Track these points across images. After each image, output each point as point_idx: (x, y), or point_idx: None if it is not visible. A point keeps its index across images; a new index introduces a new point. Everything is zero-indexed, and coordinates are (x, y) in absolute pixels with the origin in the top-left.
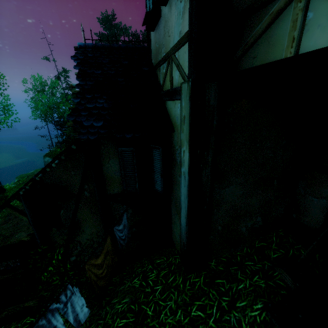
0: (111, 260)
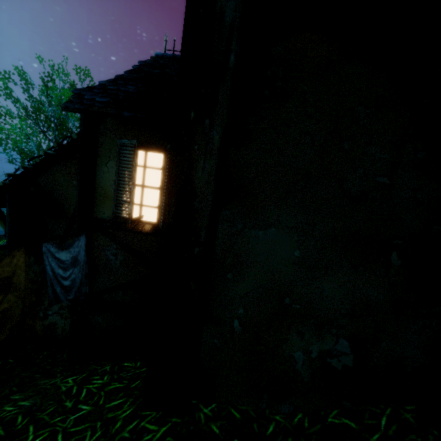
0: (22, 303)
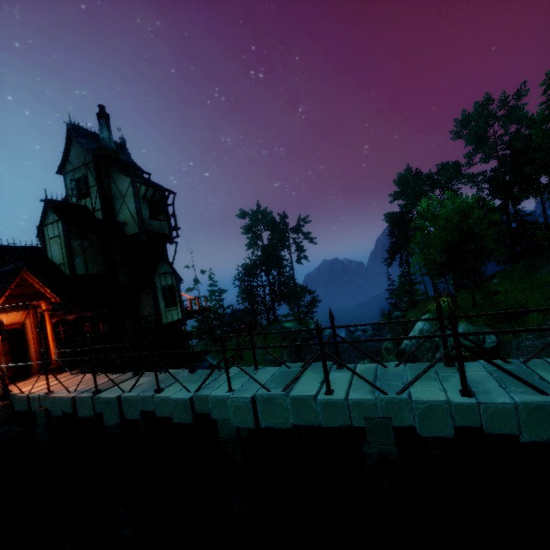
0: None
